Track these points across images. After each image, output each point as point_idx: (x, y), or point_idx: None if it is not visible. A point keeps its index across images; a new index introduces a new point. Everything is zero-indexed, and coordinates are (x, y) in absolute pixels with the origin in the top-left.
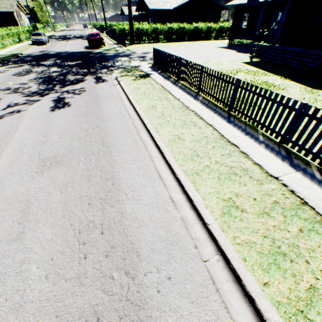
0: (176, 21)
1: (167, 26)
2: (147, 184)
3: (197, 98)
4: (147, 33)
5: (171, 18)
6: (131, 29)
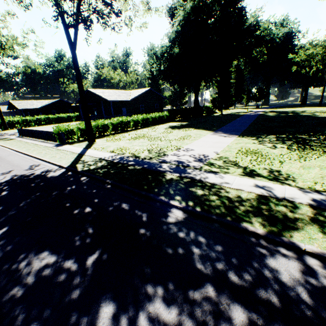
0: (45, 114)
1: (35, 117)
2: (5, 153)
3: (36, 140)
4: (19, 122)
5: (40, 112)
6: (3, 121)
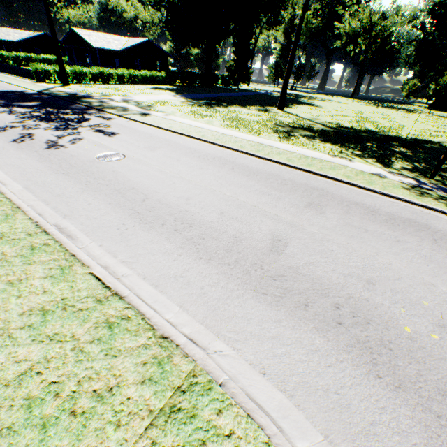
0: (26, 52)
1: (13, 54)
2: None
3: (16, 77)
4: None
5: (20, 48)
6: None
